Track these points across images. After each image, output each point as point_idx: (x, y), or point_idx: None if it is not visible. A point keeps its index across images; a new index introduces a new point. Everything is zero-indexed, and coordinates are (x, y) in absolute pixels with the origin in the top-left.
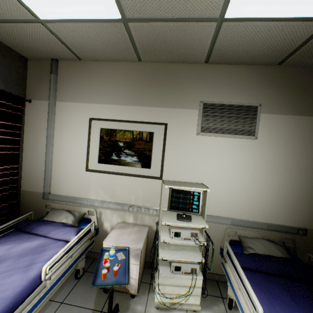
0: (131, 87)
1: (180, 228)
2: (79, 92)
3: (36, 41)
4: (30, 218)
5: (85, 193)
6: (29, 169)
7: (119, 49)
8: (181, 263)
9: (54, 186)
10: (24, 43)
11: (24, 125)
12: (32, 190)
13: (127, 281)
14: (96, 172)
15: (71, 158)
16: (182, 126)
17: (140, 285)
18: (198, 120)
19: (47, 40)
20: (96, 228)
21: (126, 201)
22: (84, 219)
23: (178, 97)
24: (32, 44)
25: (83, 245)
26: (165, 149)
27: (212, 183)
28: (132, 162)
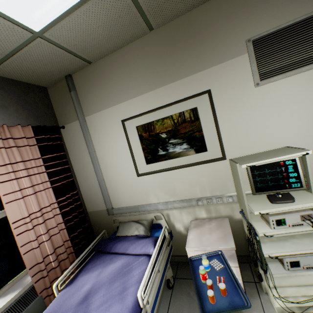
0: (152, 67)
1: (281, 213)
2: (101, 98)
3: (45, 63)
4: (104, 237)
5: (145, 199)
6: (87, 191)
7: (124, 25)
8: (297, 256)
9: (114, 200)
10: (36, 71)
11: (68, 152)
12: (96, 210)
13: (245, 301)
14: (148, 174)
15: (118, 168)
16: (231, 85)
17: (244, 287)
18: (251, 67)
19: (53, 57)
20: (169, 232)
21: (191, 196)
22: (153, 225)
23: (213, 50)
24: (43, 68)
25: (164, 255)
26: (217, 122)
27: (299, 142)
28: (182, 151)
